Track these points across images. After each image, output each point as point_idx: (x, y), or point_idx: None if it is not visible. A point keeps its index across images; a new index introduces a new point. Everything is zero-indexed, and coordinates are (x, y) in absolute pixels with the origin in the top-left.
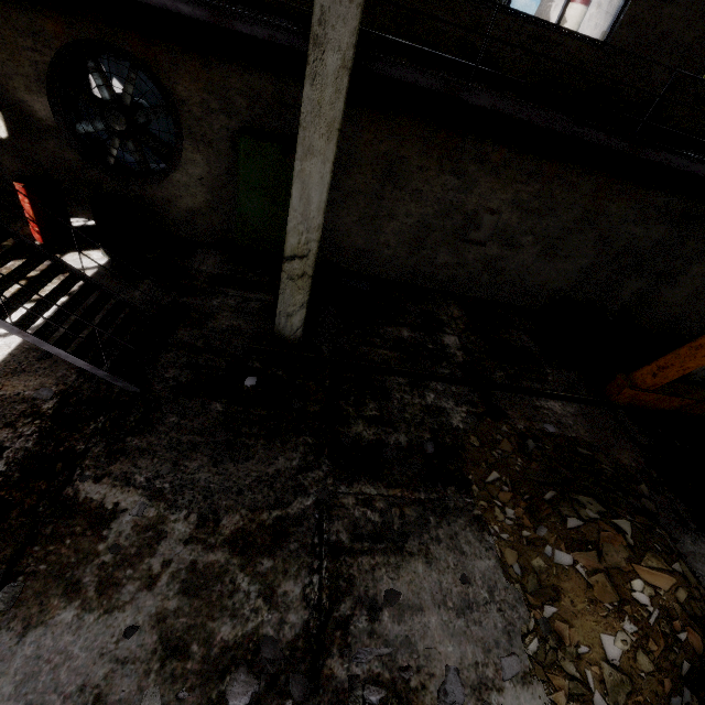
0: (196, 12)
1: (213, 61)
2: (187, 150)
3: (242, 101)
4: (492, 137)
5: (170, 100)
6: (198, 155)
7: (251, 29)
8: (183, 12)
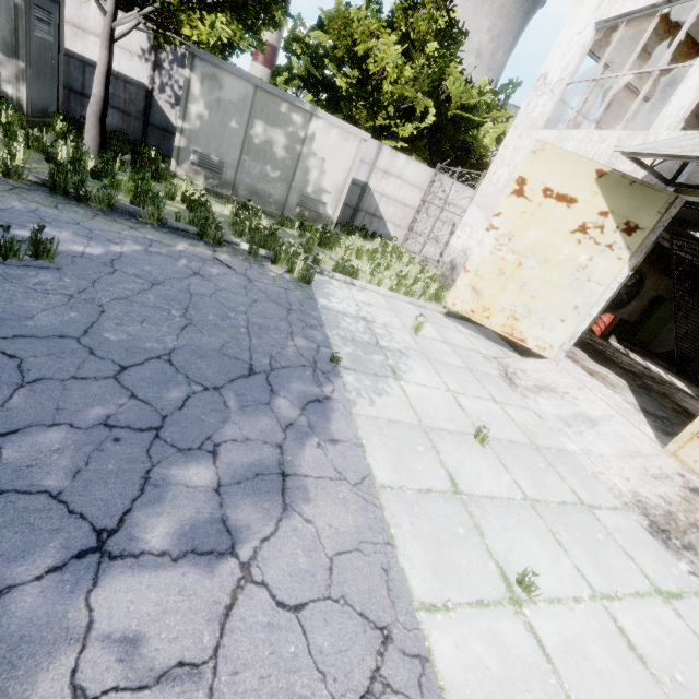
0: None
1: (663, 275)
2: (633, 301)
3: (662, 288)
4: None
5: (643, 286)
6: (635, 303)
7: None
8: None
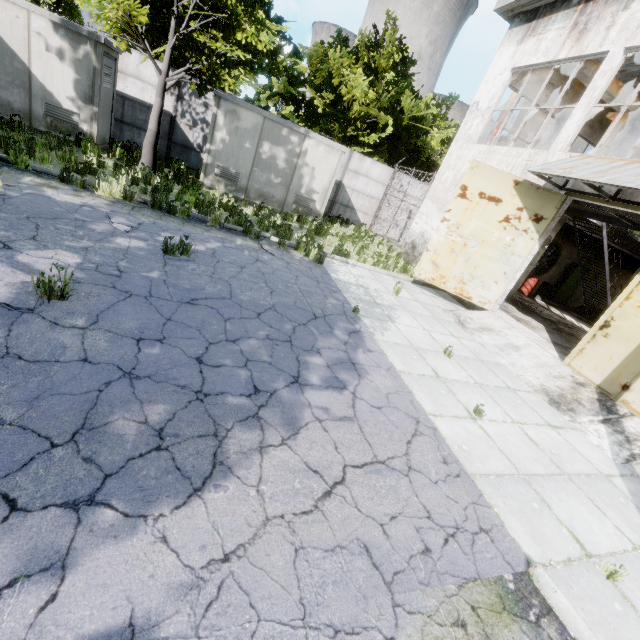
0: (629, 253)
1: (574, 247)
2: (553, 267)
3: (574, 256)
4: (623, 268)
5: (559, 255)
6: (554, 269)
7: (635, 256)
8: (627, 253)
